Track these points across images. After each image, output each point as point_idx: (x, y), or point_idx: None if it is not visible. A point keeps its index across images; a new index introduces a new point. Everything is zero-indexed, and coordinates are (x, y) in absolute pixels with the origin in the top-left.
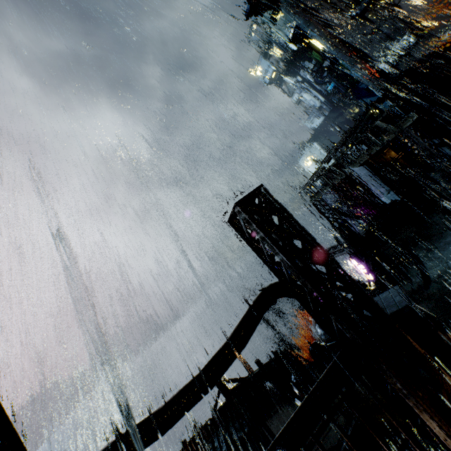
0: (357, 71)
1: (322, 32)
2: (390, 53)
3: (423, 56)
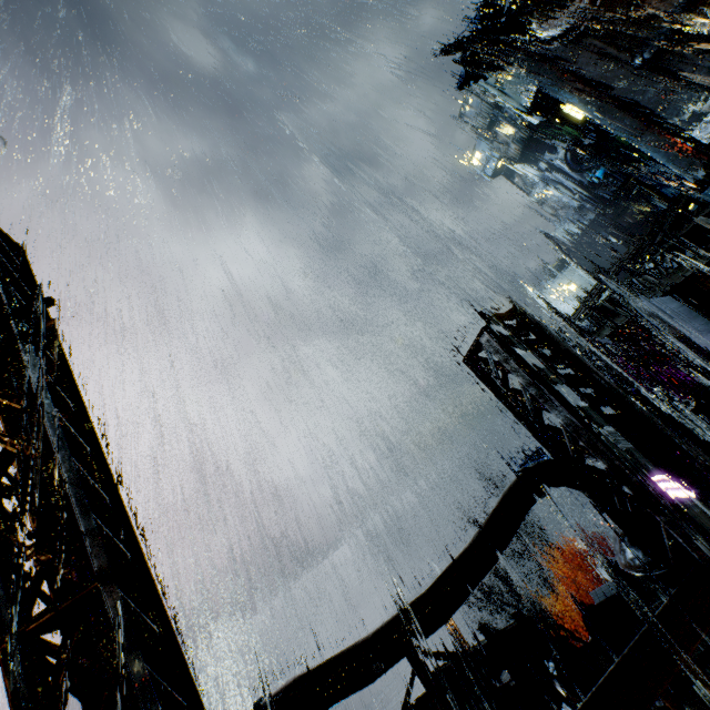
0: (648, 146)
1: (583, 93)
2: (708, 113)
3: None
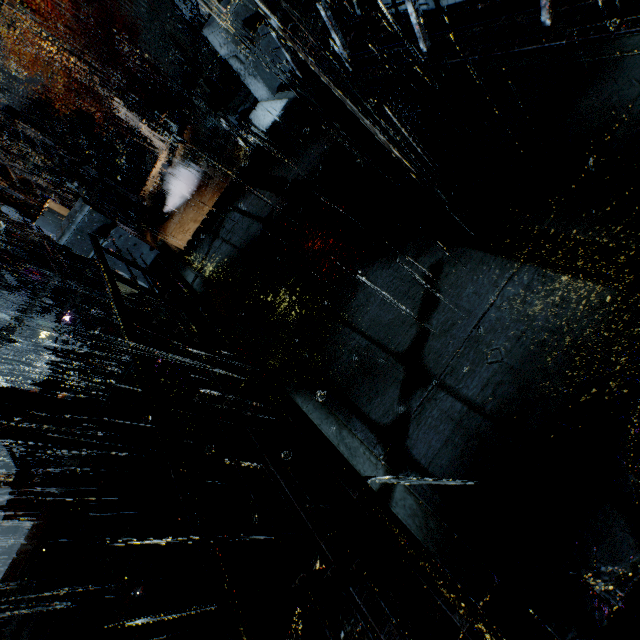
0: None
1: None
2: None
3: (1, 105)
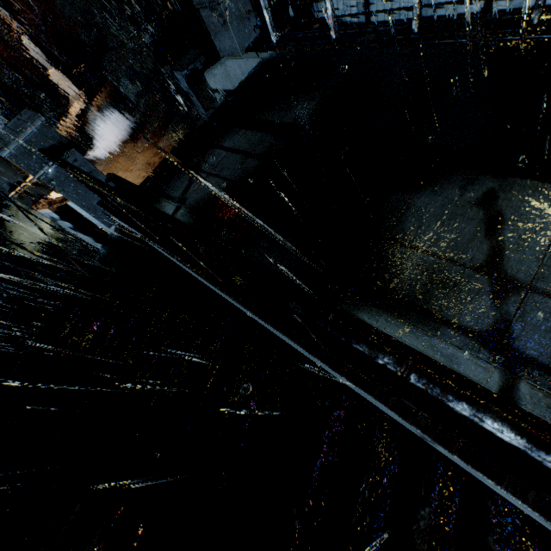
0: None
1: None
2: None
3: None
